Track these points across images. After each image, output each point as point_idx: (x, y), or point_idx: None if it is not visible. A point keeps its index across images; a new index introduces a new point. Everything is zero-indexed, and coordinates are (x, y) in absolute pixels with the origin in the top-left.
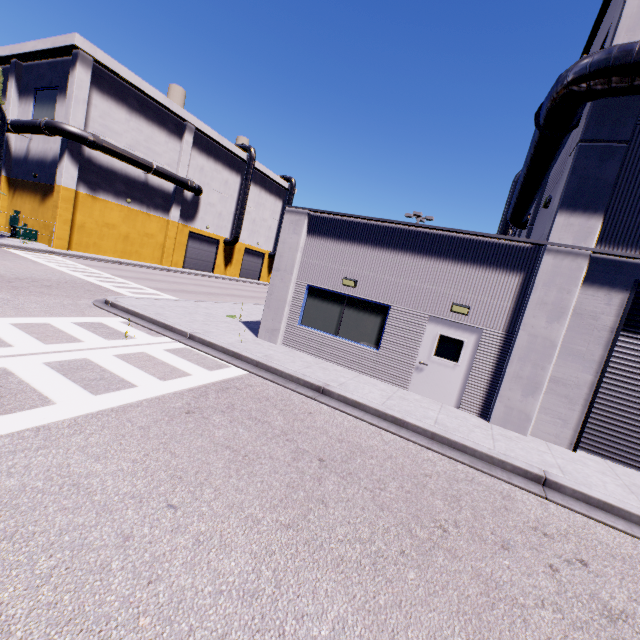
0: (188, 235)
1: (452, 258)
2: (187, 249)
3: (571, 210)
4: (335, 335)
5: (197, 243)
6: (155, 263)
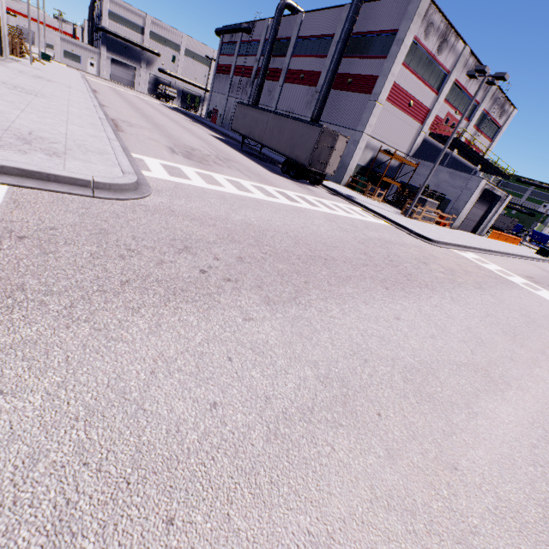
0: None
1: (89, 50)
2: None
3: (103, 46)
4: (72, 61)
5: None
6: None
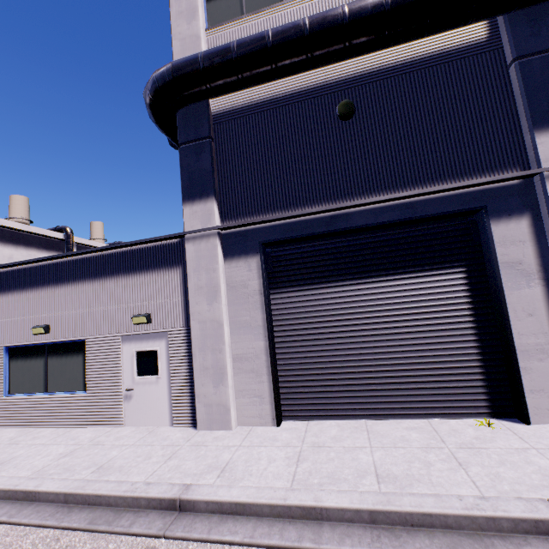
0: None
1: (123, 272)
2: None
3: (191, 200)
4: (44, 392)
5: None
6: None
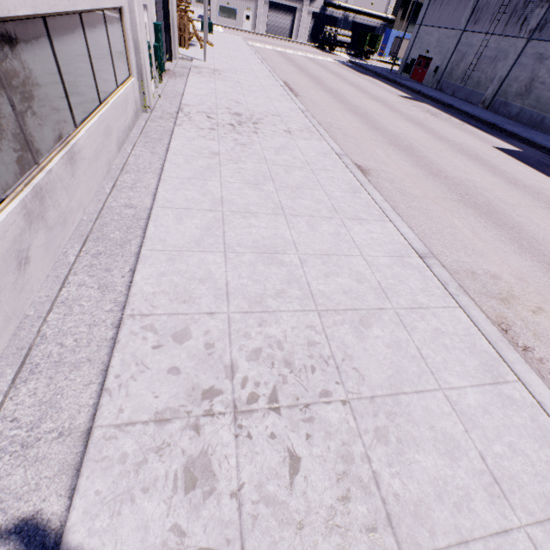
0: None
1: None
2: None
3: None
4: (227, 18)
5: None
6: None
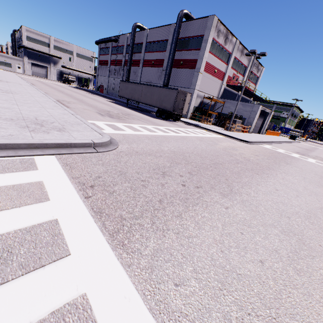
0: None
1: (16, 59)
2: None
3: (25, 56)
4: (6, 67)
5: None
6: None
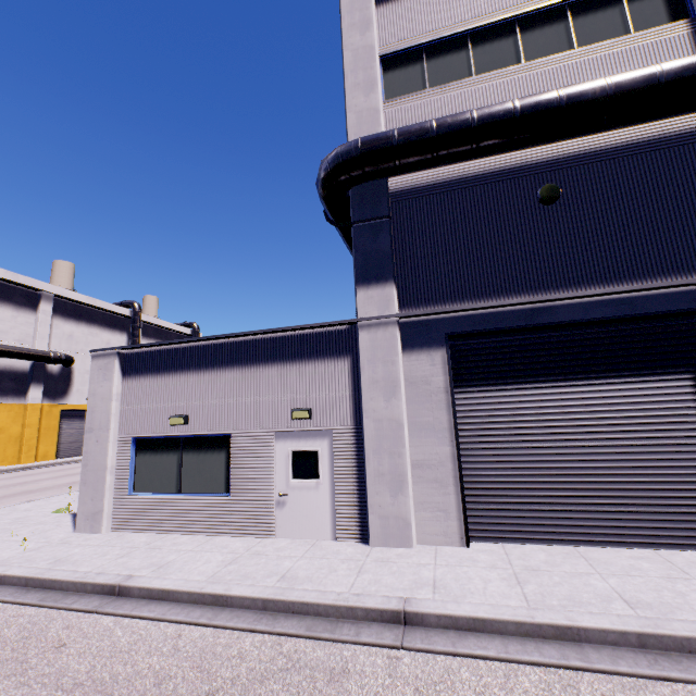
0: (60, 415)
1: (280, 360)
2: (61, 433)
3: (366, 284)
4: (177, 493)
5: (76, 422)
6: (9, 464)
